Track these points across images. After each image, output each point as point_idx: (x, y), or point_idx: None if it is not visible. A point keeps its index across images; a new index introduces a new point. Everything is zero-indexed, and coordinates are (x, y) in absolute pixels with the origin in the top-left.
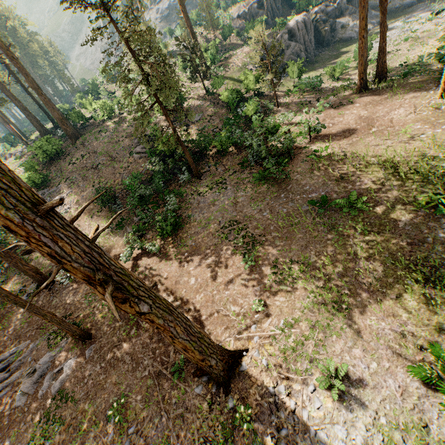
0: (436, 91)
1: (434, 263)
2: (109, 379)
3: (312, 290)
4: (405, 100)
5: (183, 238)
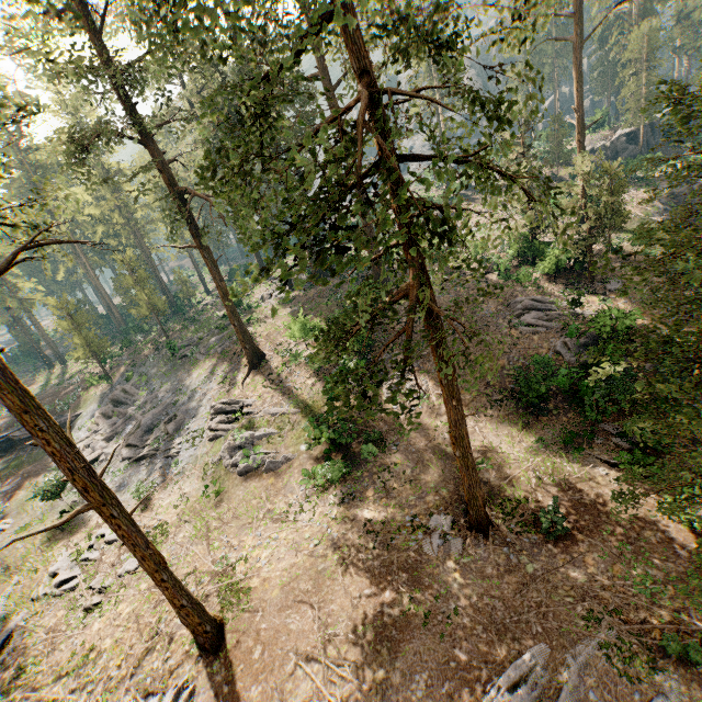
0: None
1: None
2: None
3: None
4: None
5: None
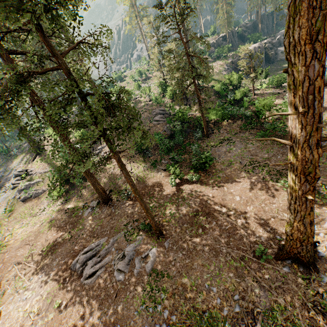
0: None
1: None
2: (195, 262)
3: None
4: None
5: (213, 172)
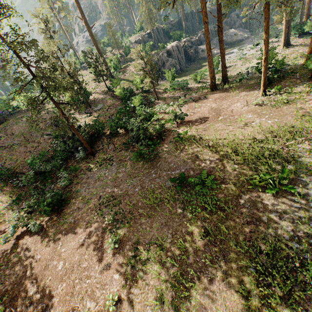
0: (259, 91)
1: (270, 247)
2: None
3: (165, 279)
4: (240, 97)
5: (65, 214)
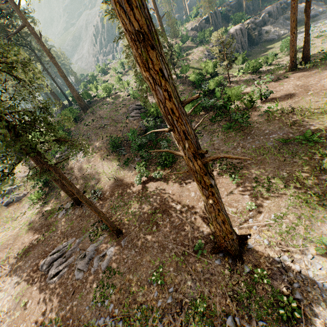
0: None
1: None
2: (144, 259)
3: (291, 194)
4: None
5: (177, 168)
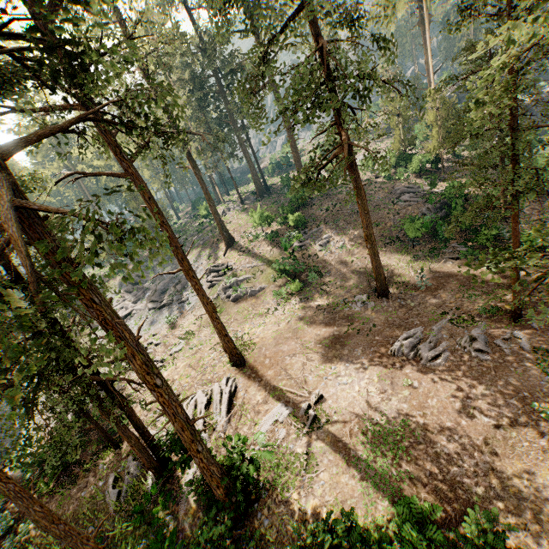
0: None
1: None
2: None
3: None
4: None
5: None
